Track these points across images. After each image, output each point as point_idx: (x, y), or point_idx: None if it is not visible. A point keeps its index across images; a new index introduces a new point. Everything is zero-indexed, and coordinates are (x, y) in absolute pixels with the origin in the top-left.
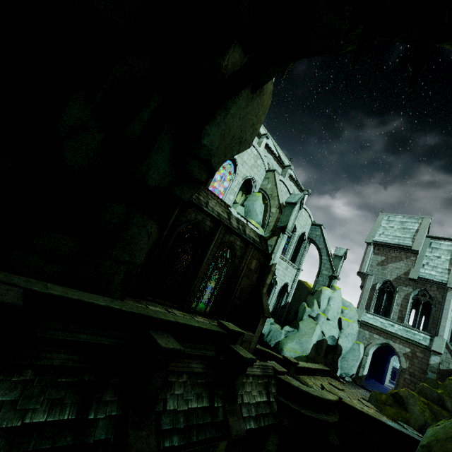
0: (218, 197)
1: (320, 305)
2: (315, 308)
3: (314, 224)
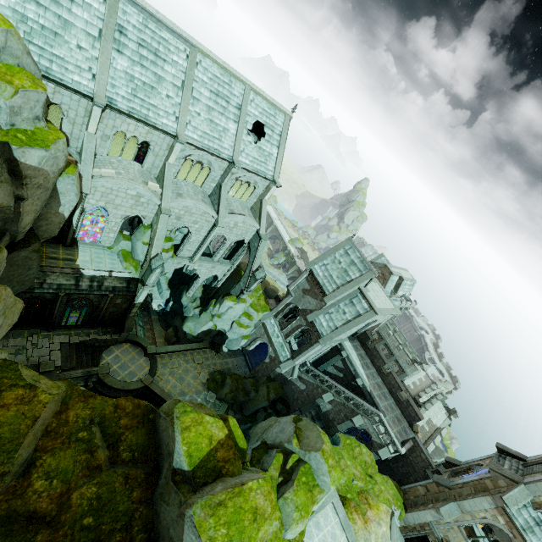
0: (63, 267)
1: (219, 310)
2: (215, 310)
3: (258, 233)
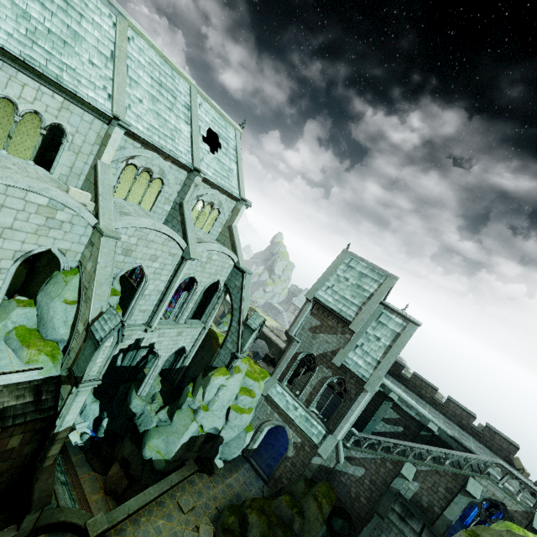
0: None
1: (204, 397)
2: (197, 400)
3: (237, 267)
